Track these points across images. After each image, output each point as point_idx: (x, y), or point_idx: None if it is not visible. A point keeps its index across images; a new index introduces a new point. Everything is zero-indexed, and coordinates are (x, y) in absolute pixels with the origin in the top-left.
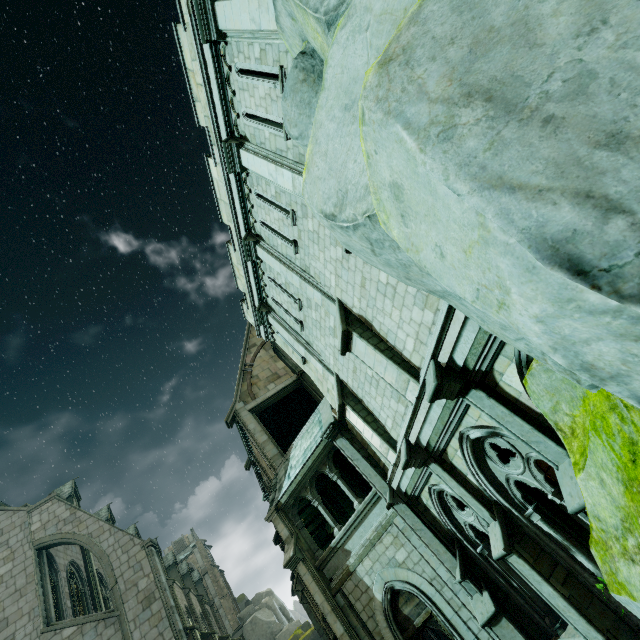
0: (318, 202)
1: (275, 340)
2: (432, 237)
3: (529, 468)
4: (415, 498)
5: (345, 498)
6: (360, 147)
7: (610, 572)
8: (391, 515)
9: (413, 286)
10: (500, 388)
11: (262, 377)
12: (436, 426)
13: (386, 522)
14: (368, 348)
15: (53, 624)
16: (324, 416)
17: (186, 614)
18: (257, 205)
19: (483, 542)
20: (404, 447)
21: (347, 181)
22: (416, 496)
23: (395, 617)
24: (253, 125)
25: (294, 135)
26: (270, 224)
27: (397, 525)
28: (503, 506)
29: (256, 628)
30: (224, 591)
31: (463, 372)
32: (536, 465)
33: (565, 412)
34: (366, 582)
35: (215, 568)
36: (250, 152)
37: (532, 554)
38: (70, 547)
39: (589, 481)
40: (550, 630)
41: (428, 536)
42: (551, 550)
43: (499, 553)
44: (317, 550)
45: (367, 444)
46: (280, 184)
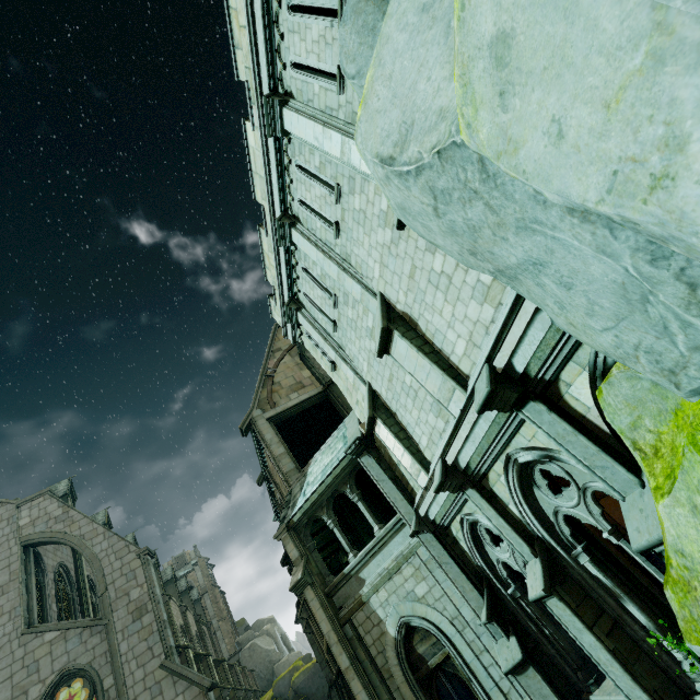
0: (374, 144)
1: (303, 343)
2: (548, 108)
3: (585, 501)
4: (444, 528)
5: (364, 524)
6: (437, 58)
7: (690, 618)
8: (415, 545)
9: (476, 267)
10: (564, 402)
11: (285, 385)
12: (480, 445)
13: (408, 552)
14: (410, 350)
15: (35, 626)
16: (350, 431)
17: (181, 632)
18: (297, 179)
19: (516, 583)
20: (439, 467)
21: (415, 108)
22: (445, 526)
23: (408, 655)
24: (301, 77)
25: (350, 73)
26: (310, 203)
27: (420, 556)
28: (547, 543)
29: (254, 655)
30: (223, 613)
31: (522, 380)
32: (594, 498)
33: (648, 428)
34: (379, 614)
35: (216, 588)
36: (295, 111)
37: (575, 599)
38: (61, 548)
39: (676, 508)
40: (582, 685)
41: (454, 571)
42: (598, 596)
43: (537, 594)
44: (328, 576)
45: (395, 465)
46: (326, 150)
